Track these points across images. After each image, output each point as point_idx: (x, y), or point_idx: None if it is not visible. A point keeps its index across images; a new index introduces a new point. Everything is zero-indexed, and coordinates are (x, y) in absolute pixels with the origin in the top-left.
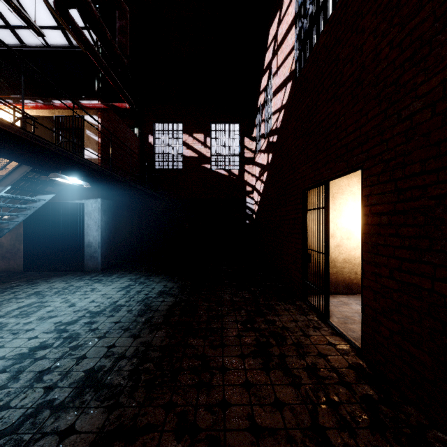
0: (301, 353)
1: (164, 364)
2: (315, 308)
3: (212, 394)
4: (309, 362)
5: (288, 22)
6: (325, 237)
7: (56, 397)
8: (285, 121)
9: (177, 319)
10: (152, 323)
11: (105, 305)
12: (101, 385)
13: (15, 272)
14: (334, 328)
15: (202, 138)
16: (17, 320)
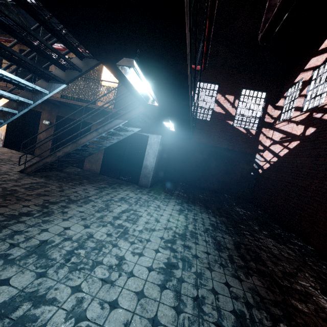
0: None
1: None
2: None
3: None
4: None
5: None
6: None
7: None
8: None
9: (255, 266)
10: (237, 263)
11: (182, 228)
12: None
13: (95, 173)
14: None
15: (232, 99)
16: (131, 225)
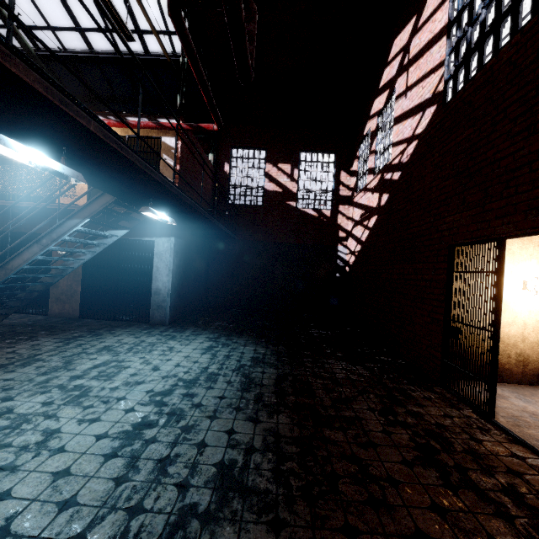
0: (484, 467)
1: (310, 465)
2: (467, 400)
3: (398, 520)
4: (503, 482)
5: (433, 31)
6: (495, 310)
7: (196, 500)
8: (419, 155)
9: (294, 400)
10: (265, 402)
11: (196, 372)
12: (245, 488)
13: (70, 318)
14: (509, 433)
15: (289, 170)
16: (99, 383)
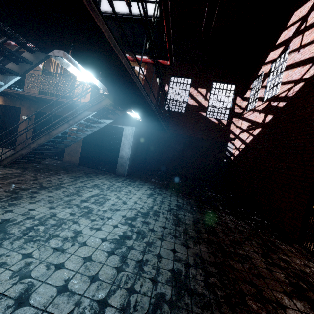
0: None
1: (226, 282)
2: None
3: None
4: None
5: None
6: None
7: (163, 291)
8: (304, 92)
9: (207, 237)
10: (190, 235)
11: (146, 208)
12: (190, 290)
13: (74, 165)
14: None
15: (204, 92)
16: (96, 206)
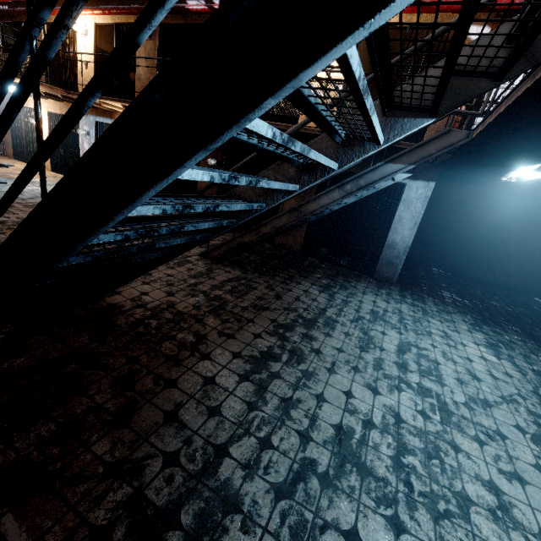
0: None
1: None
2: None
3: None
4: None
5: None
6: None
7: None
8: None
9: None
10: None
11: (534, 400)
12: None
13: (293, 252)
14: None
15: None
16: (439, 388)
